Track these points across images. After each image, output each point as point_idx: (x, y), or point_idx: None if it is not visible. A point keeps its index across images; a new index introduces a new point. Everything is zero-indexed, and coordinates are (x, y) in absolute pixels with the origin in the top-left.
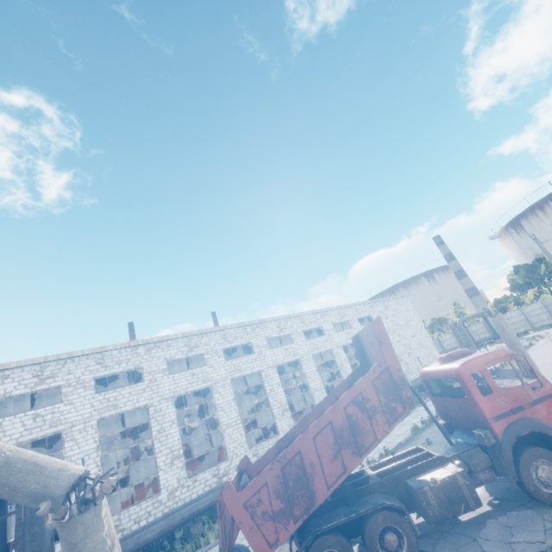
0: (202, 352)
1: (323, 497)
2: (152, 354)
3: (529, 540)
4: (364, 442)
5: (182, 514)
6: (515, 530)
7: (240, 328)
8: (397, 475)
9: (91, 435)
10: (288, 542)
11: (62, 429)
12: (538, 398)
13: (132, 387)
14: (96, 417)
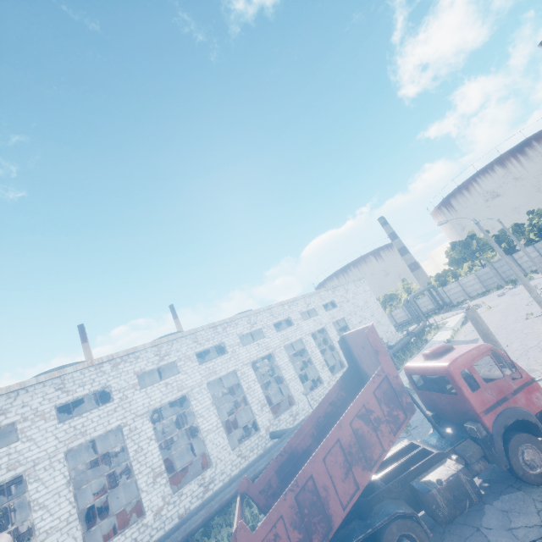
0: (174, 359)
1: (339, 519)
2: (119, 370)
3: (527, 524)
4: (372, 455)
5: (175, 539)
6: (511, 515)
7: (210, 329)
8: (402, 479)
9: (59, 471)
10: None
11: (23, 470)
12: (518, 388)
13: (101, 409)
14: (62, 450)
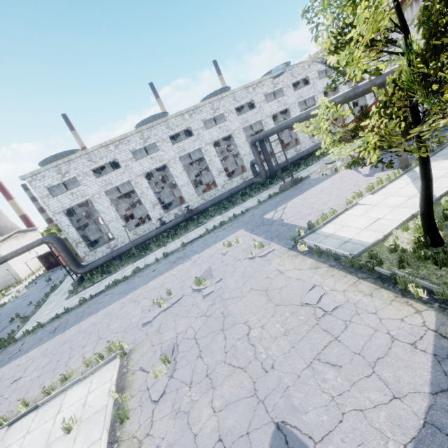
0: (281, 87)
1: None
2: (256, 92)
3: None
4: None
5: (297, 157)
6: None
7: (300, 66)
8: None
9: (242, 135)
10: None
11: (231, 133)
12: None
13: (252, 112)
14: (241, 127)
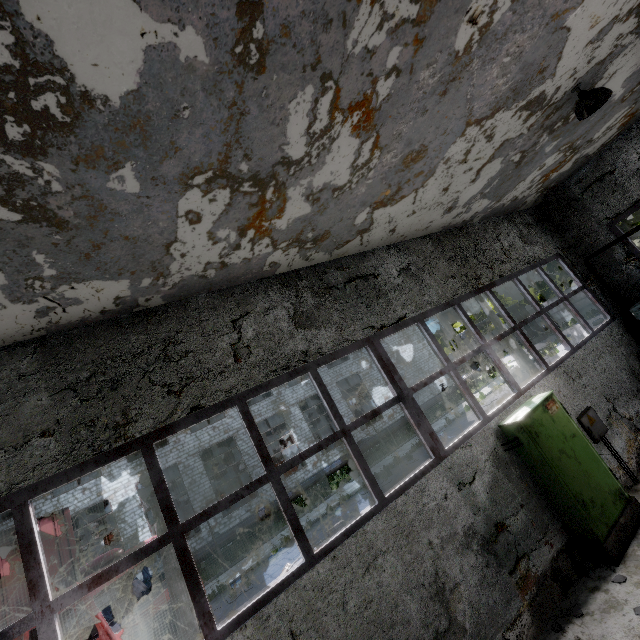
0: None
1: None
2: None
3: None
4: None
5: None
6: None
7: None
8: None
9: None
10: None
11: None
12: None
13: (5, 524)
14: None
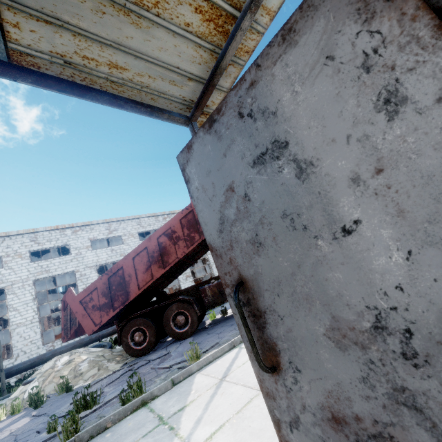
0: (120, 234)
1: (135, 294)
2: (77, 235)
3: None
4: (169, 259)
5: (90, 337)
6: None
7: (153, 217)
8: (198, 284)
9: (29, 291)
10: None
11: (4, 286)
12: None
13: (61, 258)
14: (32, 279)
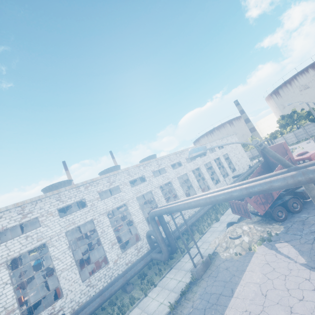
0: (163, 167)
1: (276, 197)
2: (146, 169)
3: None
4: None
5: (188, 224)
6: None
7: (174, 155)
8: (291, 190)
9: (136, 204)
10: (244, 220)
11: (125, 202)
12: None
13: (143, 184)
14: (135, 197)
